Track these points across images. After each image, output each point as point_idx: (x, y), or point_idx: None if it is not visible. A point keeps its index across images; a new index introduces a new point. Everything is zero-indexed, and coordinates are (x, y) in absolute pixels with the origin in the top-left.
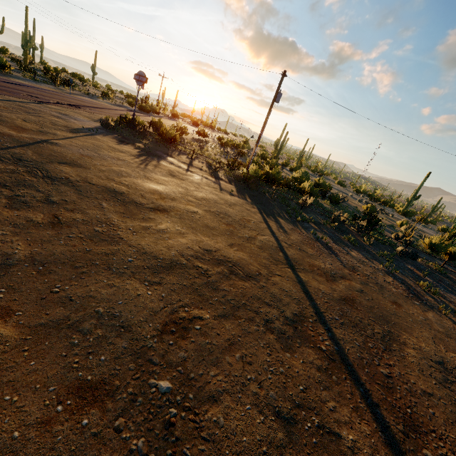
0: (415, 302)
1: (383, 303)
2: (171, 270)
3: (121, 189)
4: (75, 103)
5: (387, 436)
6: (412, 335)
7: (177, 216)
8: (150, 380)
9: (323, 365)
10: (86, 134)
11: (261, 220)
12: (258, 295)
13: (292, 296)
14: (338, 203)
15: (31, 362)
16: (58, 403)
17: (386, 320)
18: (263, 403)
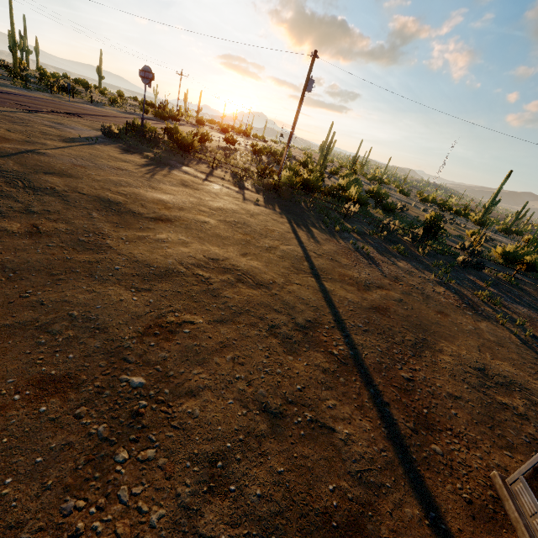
0: (467, 312)
1: (425, 312)
2: (165, 278)
3: (117, 198)
4: (73, 111)
5: (392, 432)
6: (453, 343)
7: (183, 226)
8: (122, 376)
9: (331, 368)
10: (83, 143)
11: (288, 230)
12: (267, 302)
13: (309, 303)
14: (393, 212)
15: None
16: (16, 393)
17: (424, 328)
18: (250, 399)
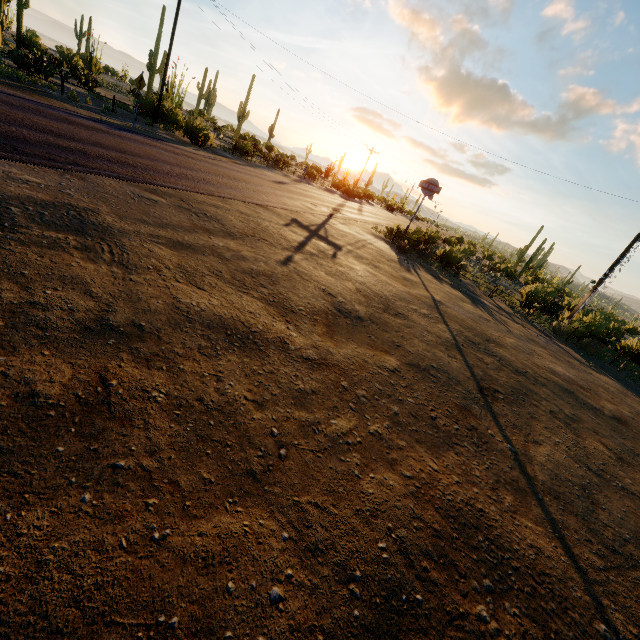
0: None
1: None
2: None
3: (562, 383)
4: (330, 205)
5: None
6: None
7: (638, 429)
8: None
9: None
10: (414, 271)
11: None
12: None
13: None
14: None
15: None
16: None
17: None
18: None
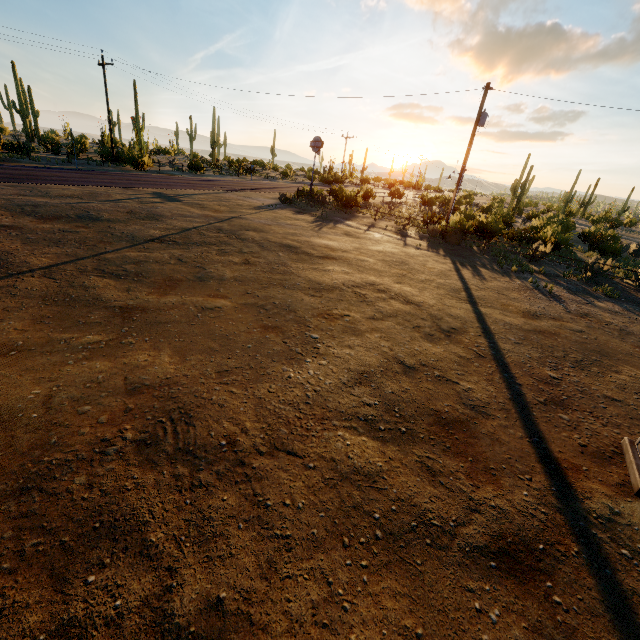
0: None
1: (615, 344)
2: (331, 291)
3: (295, 244)
4: (256, 187)
5: (516, 397)
6: None
7: (345, 262)
8: (306, 332)
9: (467, 356)
10: (266, 210)
11: (450, 269)
12: (414, 313)
13: (458, 319)
14: (617, 255)
15: (239, 315)
16: (254, 329)
17: (603, 354)
18: (390, 356)
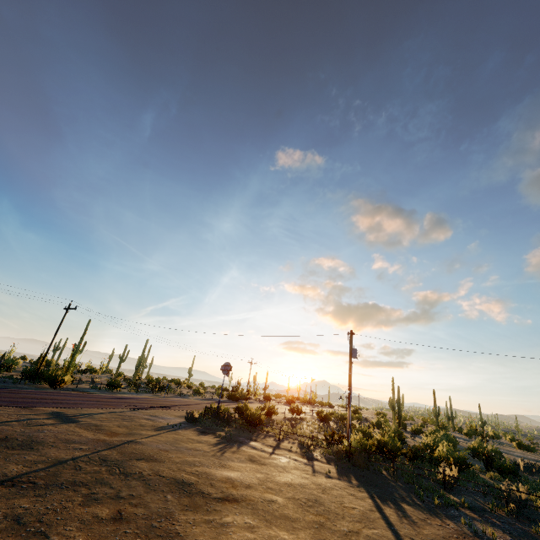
0: None
1: None
2: None
3: (190, 479)
4: (166, 404)
5: None
6: None
7: (249, 506)
8: None
9: None
10: (169, 430)
11: (371, 507)
12: None
13: None
14: (515, 474)
15: None
16: None
17: None
18: None
